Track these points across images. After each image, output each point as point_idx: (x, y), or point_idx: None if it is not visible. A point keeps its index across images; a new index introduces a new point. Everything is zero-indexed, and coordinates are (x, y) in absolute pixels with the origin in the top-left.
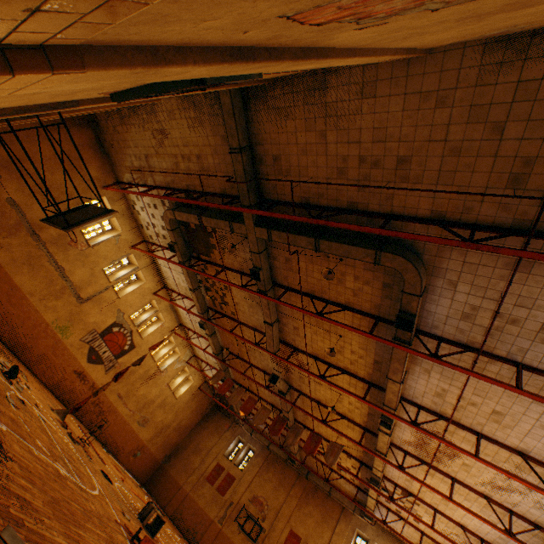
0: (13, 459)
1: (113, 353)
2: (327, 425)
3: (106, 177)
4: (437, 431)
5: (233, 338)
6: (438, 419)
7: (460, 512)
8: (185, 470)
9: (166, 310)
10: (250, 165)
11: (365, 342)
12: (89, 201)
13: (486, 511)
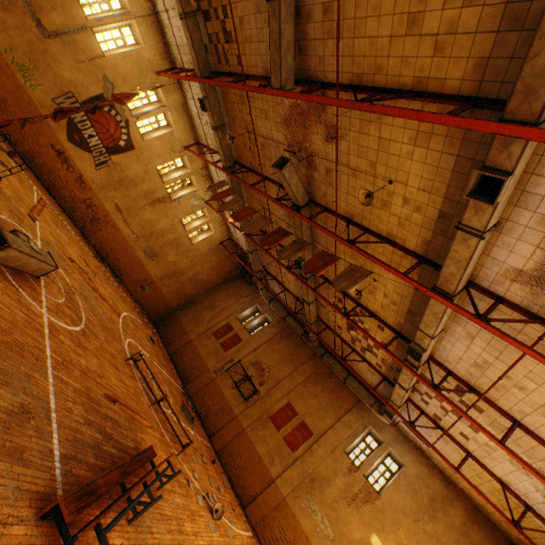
0: None
1: (103, 143)
2: (353, 246)
3: None
4: None
5: (244, 132)
6: None
7: None
8: (195, 321)
9: (176, 111)
10: None
11: None
12: None
13: None
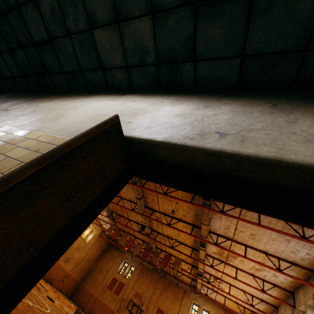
0: None
1: None
2: (173, 249)
3: None
4: (227, 246)
5: (118, 206)
6: (227, 240)
7: (241, 284)
8: (94, 284)
9: None
10: None
11: (189, 205)
12: None
13: (253, 281)
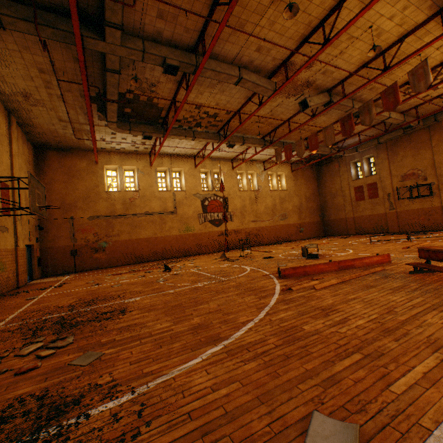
0: (134, 310)
1: (222, 212)
2: (391, 68)
3: (89, 158)
4: None
5: (255, 125)
6: None
7: None
8: (338, 210)
9: (214, 166)
10: (19, 9)
11: None
12: (104, 177)
13: None
